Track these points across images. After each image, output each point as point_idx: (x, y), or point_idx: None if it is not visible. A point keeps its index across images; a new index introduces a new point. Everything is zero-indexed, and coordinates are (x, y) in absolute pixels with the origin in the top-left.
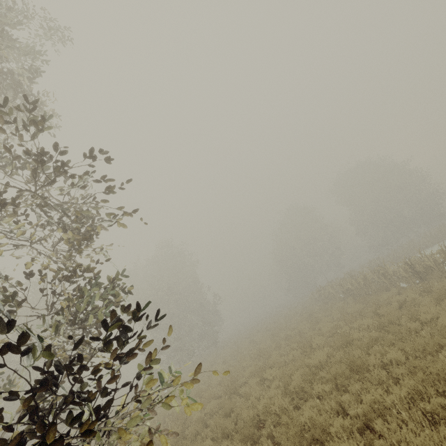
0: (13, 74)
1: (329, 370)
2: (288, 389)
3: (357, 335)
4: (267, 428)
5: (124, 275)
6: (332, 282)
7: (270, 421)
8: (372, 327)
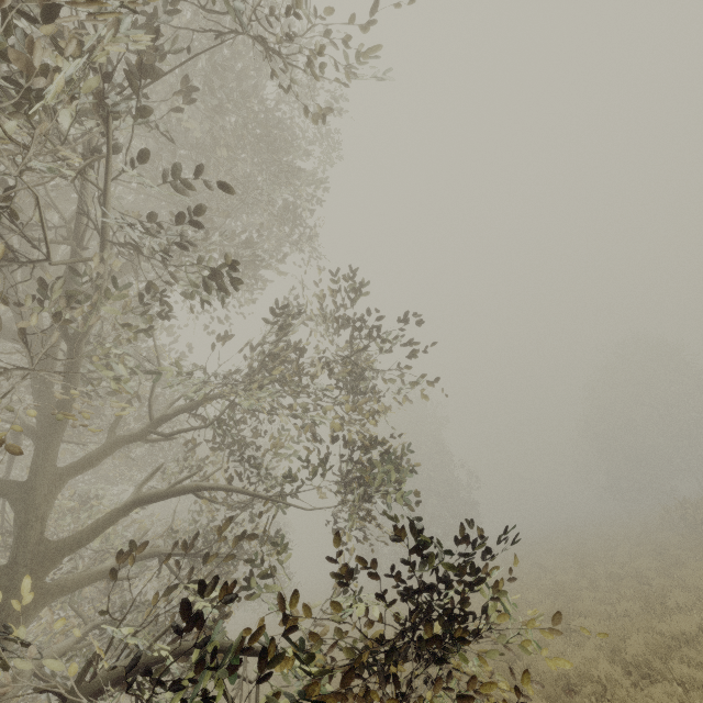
0: (295, 211)
1: None
2: (619, 657)
3: None
4: (583, 697)
5: (410, 450)
6: None
7: (590, 690)
8: None
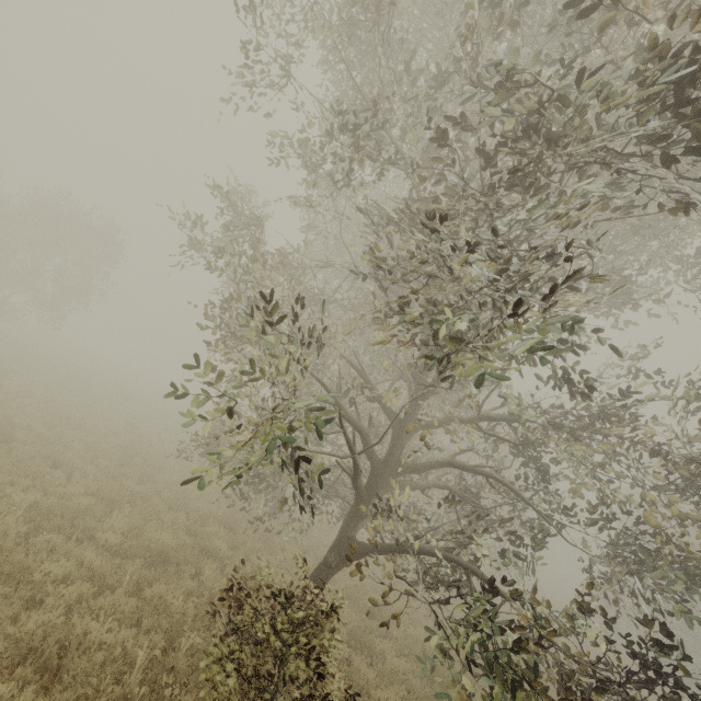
0: None
1: None
2: None
3: None
4: None
5: None
6: None
7: None
8: None
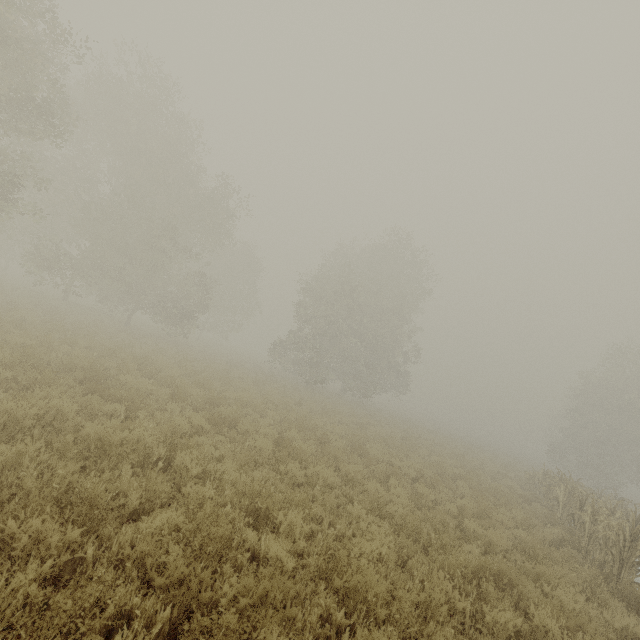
0: None
1: (140, 481)
2: None
3: (287, 522)
4: None
5: None
6: (615, 500)
7: None
8: (323, 551)
